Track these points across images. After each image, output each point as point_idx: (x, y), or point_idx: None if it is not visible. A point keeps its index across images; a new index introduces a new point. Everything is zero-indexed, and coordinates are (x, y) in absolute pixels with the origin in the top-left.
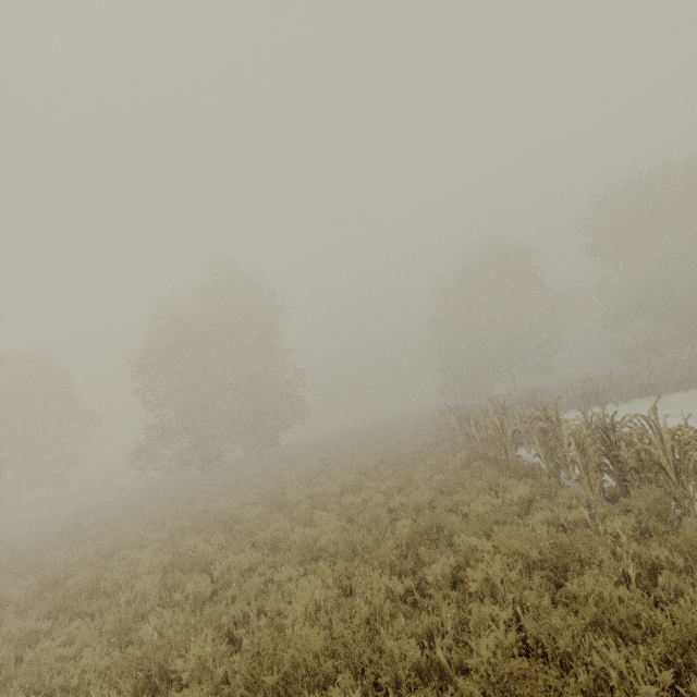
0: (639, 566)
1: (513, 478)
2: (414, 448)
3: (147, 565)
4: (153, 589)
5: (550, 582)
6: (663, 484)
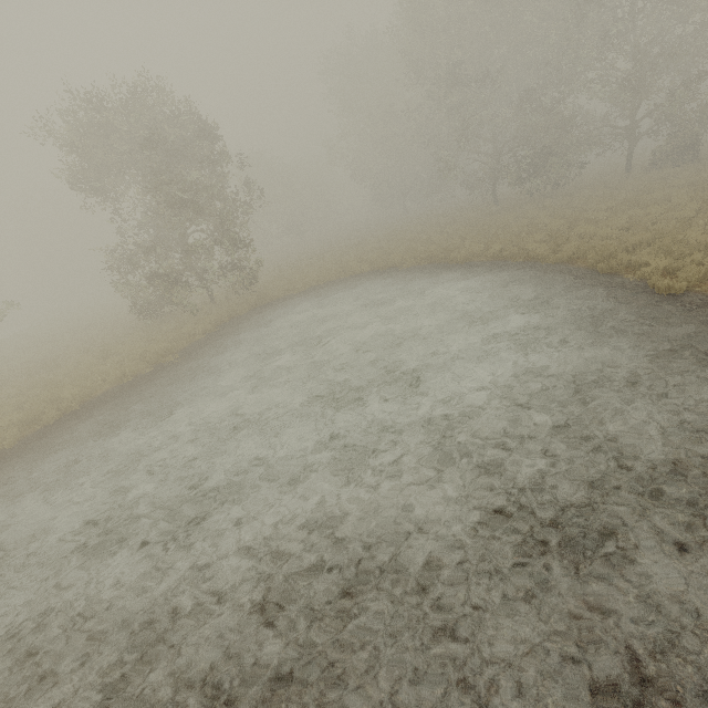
0: None
1: None
2: None
3: None
4: None
5: None
6: None
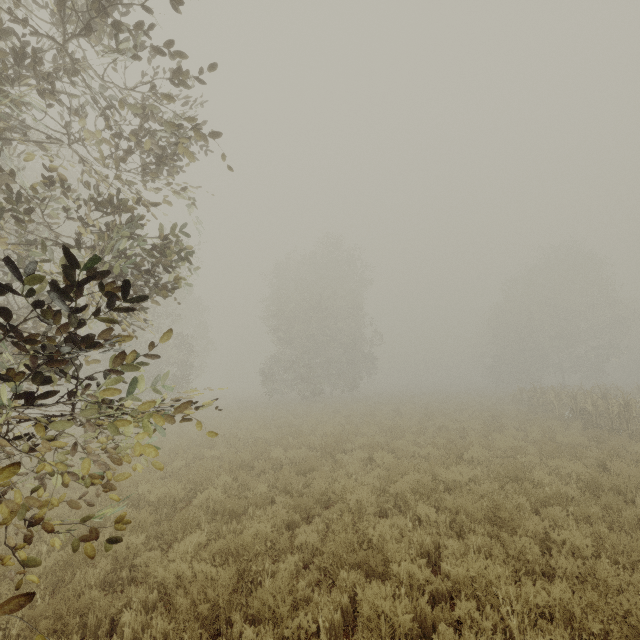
0: None
1: None
2: (516, 411)
3: (402, 443)
4: (436, 452)
5: None
6: None
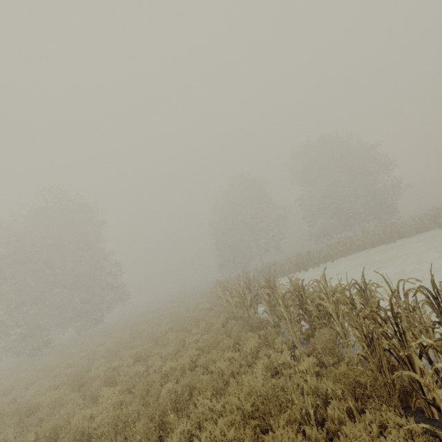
0: (318, 399)
1: (250, 332)
2: (195, 314)
3: None
4: None
5: (261, 428)
6: (332, 325)
